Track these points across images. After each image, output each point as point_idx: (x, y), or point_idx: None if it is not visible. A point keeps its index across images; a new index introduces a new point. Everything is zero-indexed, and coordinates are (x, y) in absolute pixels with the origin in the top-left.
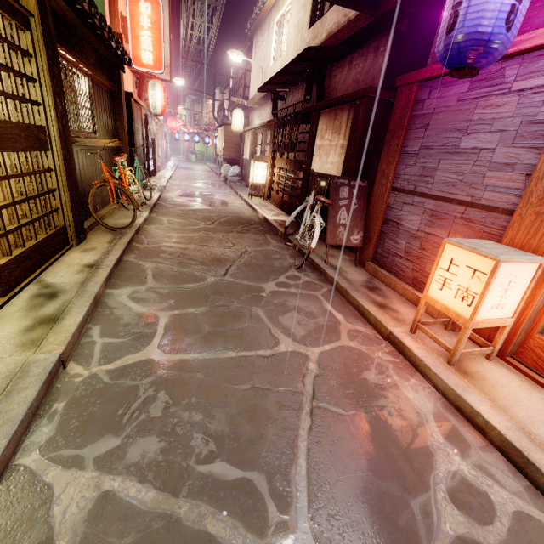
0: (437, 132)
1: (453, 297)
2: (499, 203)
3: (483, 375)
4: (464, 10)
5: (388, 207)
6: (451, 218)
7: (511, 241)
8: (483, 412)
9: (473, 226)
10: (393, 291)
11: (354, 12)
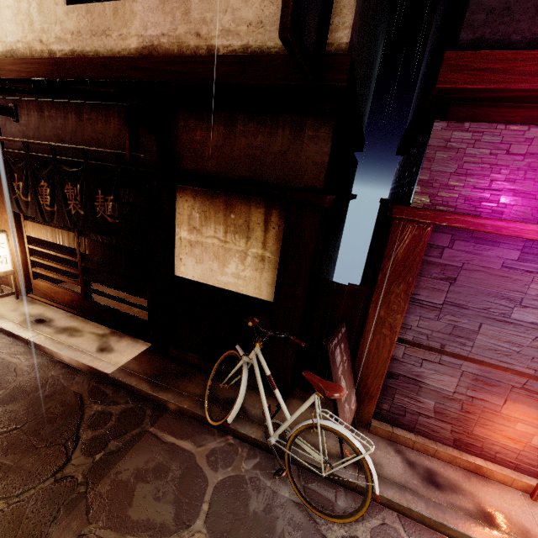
0: (472, 291)
1: None
2: None
3: None
4: None
5: (393, 360)
6: (508, 387)
7: None
8: None
9: None
10: (438, 462)
11: (224, 41)
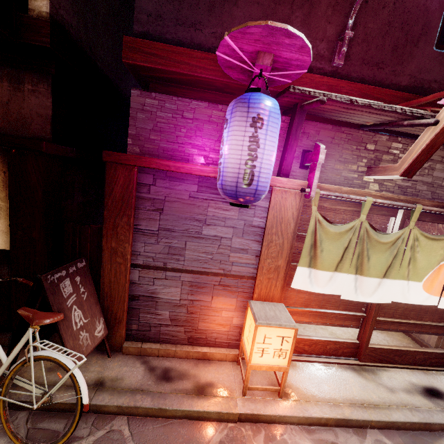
0: (175, 218)
1: (272, 358)
2: (244, 273)
3: (287, 384)
4: (258, 173)
5: (132, 284)
6: (211, 286)
7: (259, 295)
8: (323, 415)
9: (230, 289)
10: (177, 360)
11: None
